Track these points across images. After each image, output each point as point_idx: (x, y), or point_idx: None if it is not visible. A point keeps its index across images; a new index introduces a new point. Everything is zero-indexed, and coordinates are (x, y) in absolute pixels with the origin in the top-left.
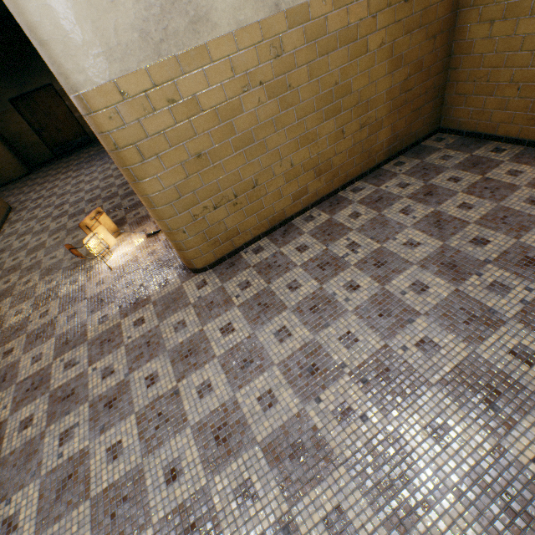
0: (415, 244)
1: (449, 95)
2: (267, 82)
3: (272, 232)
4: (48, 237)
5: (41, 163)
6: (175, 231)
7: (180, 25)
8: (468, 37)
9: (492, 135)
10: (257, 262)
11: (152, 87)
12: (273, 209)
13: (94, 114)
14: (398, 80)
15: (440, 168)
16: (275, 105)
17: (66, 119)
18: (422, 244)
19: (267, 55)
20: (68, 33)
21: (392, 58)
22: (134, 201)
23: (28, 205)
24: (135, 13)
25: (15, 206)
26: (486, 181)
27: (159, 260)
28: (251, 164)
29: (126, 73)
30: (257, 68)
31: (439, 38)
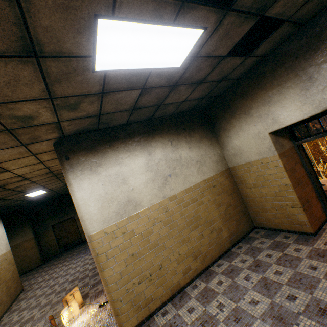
0: (255, 302)
1: (250, 212)
2: (163, 220)
3: (173, 298)
4: (38, 311)
5: (51, 256)
6: (116, 300)
7: (130, 208)
8: (245, 192)
9: (280, 229)
10: (163, 323)
11: (117, 229)
12: (172, 281)
13: (93, 242)
14: (222, 210)
15: (260, 248)
16: (167, 228)
17: (74, 231)
18: (260, 301)
19: (162, 211)
20: (93, 216)
21: (215, 203)
22: (96, 279)
23: (34, 286)
24: (115, 207)
25: (26, 288)
26: (285, 256)
27: (103, 325)
28: (158, 255)
29: (108, 226)
30: (159, 216)
31: (234, 194)
